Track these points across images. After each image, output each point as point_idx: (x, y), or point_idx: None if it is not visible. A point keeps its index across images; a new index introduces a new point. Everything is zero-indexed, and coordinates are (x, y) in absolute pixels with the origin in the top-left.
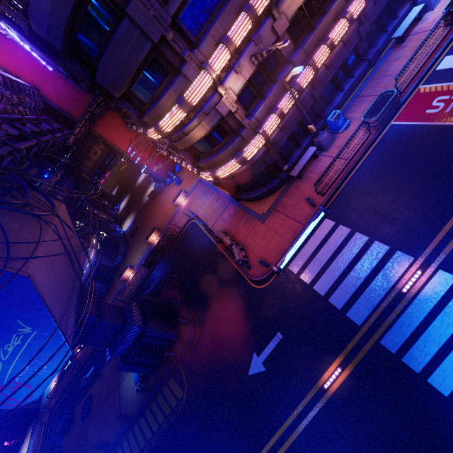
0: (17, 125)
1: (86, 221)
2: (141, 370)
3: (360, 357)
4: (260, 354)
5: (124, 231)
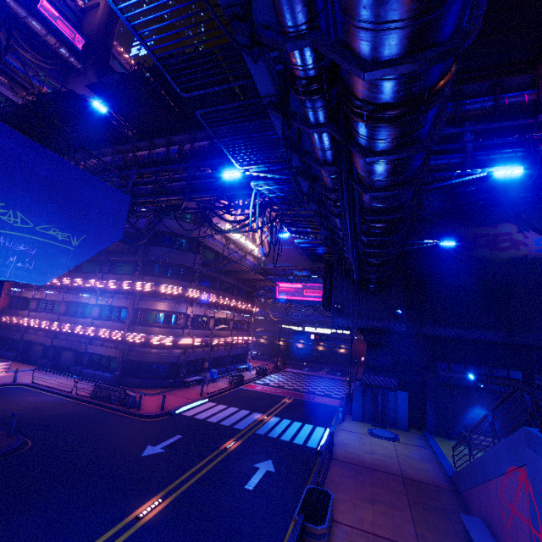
0: None
1: None
2: None
3: (246, 437)
4: (158, 444)
5: None
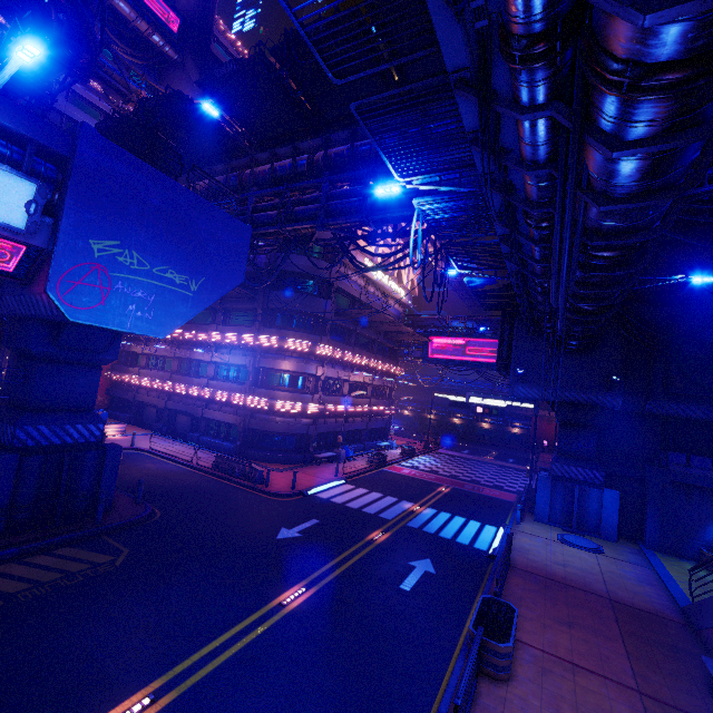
0: None
1: None
2: None
3: (396, 529)
4: (293, 528)
5: None
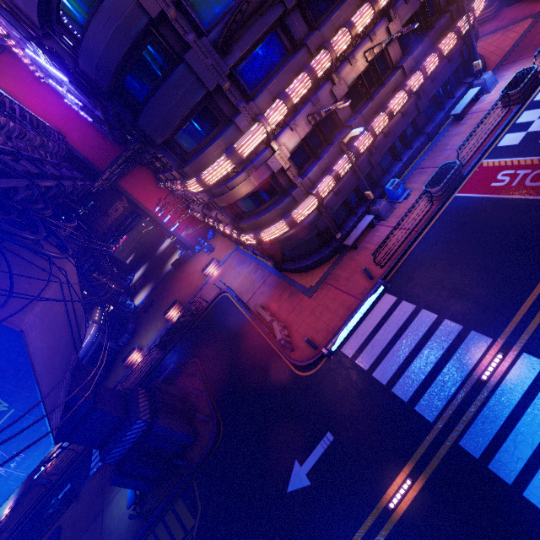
0: (37, 164)
1: (91, 290)
2: (140, 486)
3: (435, 464)
4: (304, 462)
5: (136, 305)
